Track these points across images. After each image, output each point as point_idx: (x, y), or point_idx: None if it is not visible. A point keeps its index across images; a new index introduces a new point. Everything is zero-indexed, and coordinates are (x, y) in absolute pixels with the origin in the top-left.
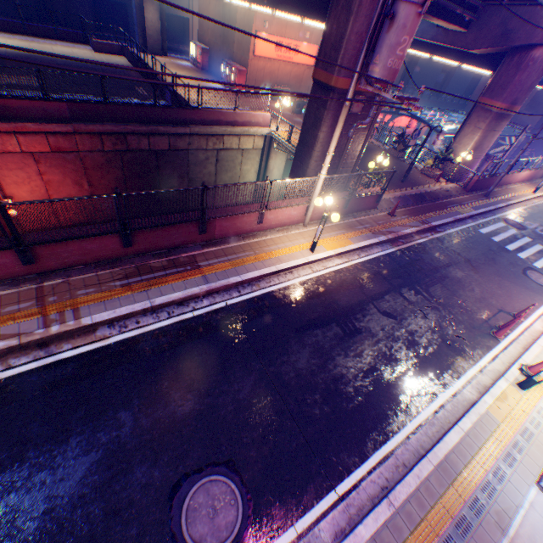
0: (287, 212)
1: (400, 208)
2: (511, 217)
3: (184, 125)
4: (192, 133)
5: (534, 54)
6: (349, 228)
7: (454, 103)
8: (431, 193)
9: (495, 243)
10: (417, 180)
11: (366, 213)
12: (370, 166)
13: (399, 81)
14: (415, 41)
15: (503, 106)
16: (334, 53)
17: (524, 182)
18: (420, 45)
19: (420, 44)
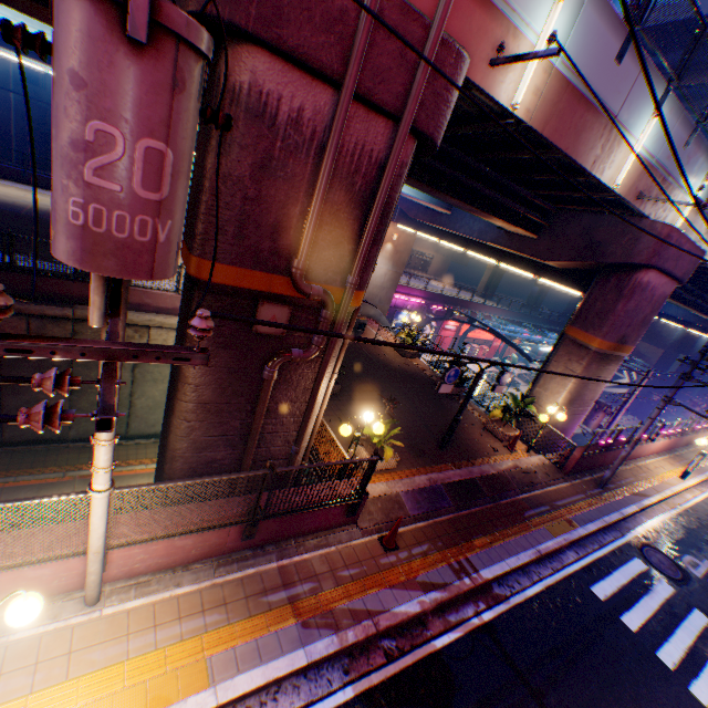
0: (3, 573)
1: (419, 518)
2: (654, 540)
3: (67, 303)
4: (79, 317)
5: (640, 277)
6: (243, 602)
7: (552, 320)
8: (495, 478)
9: (631, 639)
10: (473, 442)
11: (323, 537)
12: (342, 431)
13: (484, 287)
14: (475, 241)
15: (606, 343)
16: (195, 209)
17: (662, 453)
18: (481, 247)
19: (481, 246)
